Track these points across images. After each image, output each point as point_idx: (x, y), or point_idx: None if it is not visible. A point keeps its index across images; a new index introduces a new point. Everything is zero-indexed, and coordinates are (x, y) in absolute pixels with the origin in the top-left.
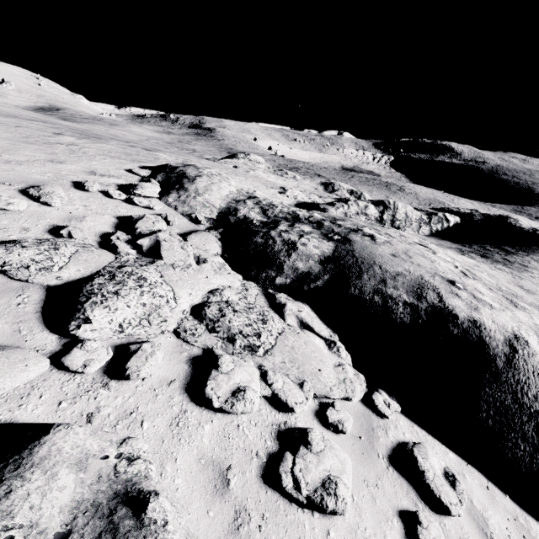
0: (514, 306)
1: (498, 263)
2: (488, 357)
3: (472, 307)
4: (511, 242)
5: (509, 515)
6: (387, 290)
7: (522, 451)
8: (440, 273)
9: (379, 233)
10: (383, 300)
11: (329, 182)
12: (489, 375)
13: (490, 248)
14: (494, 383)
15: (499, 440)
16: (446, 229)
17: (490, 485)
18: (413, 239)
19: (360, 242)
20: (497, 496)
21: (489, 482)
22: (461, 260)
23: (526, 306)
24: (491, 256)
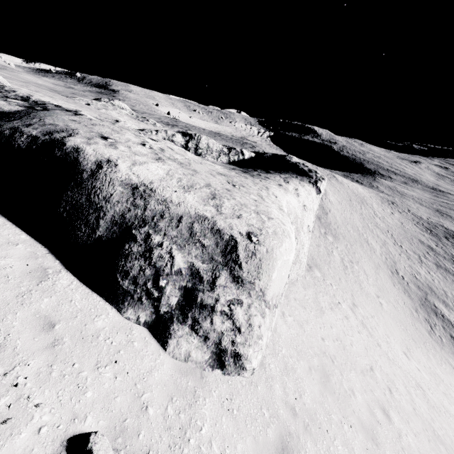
0: (155, 159)
1: (248, 174)
2: (77, 171)
3: (88, 143)
4: (278, 169)
5: (36, 266)
6: (23, 128)
7: (83, 233)
8: (107, 135)
9: (101, 120)
10: (12, 133)
11: (185, 131)
12: (74, 183)
13: (260, 170)
14: (76, 188)
15: (68, 227)
16: (243, 161)
17: (47, 255)
18: (153, 137)
19: (56, 112)
20: (43, 259)
21: (50, 254)
22: (193, 157)
23: (169, 162)
24: (251, 172)
